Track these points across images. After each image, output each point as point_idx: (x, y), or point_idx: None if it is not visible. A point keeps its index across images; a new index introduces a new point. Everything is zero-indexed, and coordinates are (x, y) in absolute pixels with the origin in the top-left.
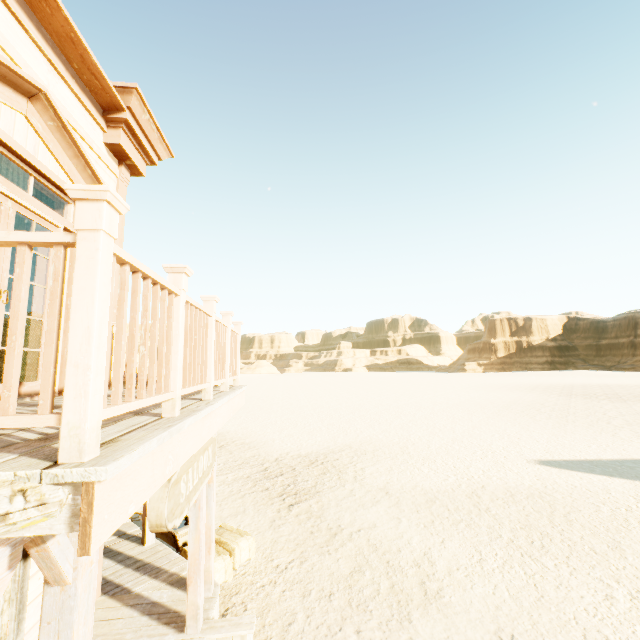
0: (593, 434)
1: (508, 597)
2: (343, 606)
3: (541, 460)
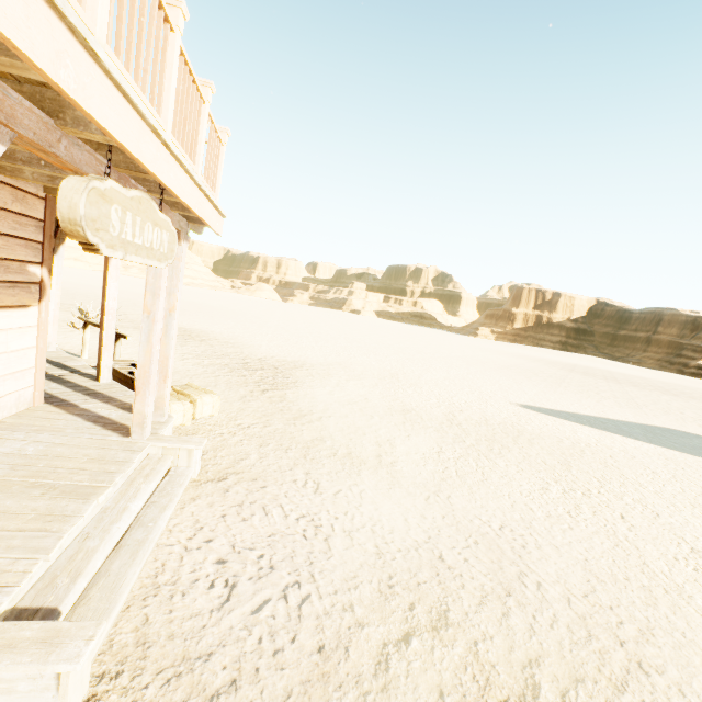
0: (580, 398)
1: (455, 476)
2: (298, 457)
3: (523, 404)
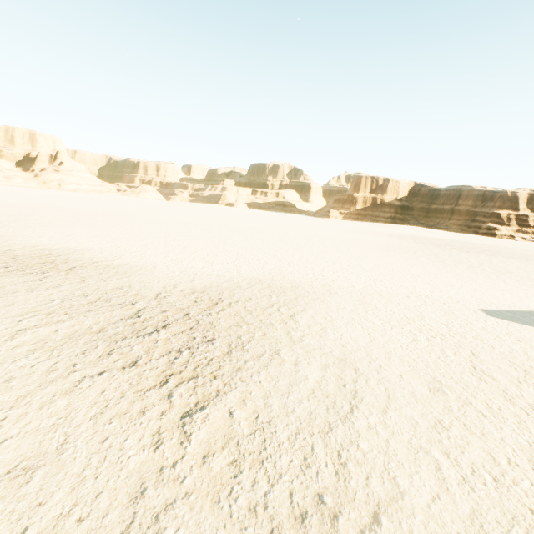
0: (488, 280)
1: None
2: None
3: (485, 310)
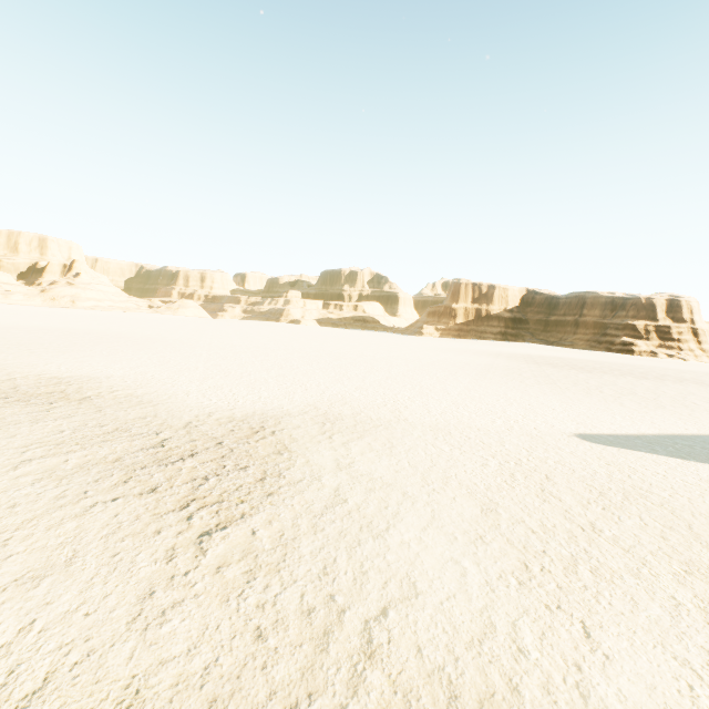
0: (601, 403)
1: None
2: None
3: (582, 434)
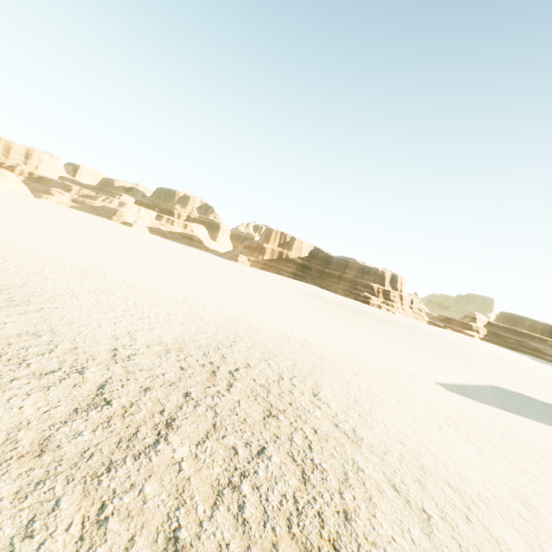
0: (407, 349)
1: None
2: None
3: (439, 383)
